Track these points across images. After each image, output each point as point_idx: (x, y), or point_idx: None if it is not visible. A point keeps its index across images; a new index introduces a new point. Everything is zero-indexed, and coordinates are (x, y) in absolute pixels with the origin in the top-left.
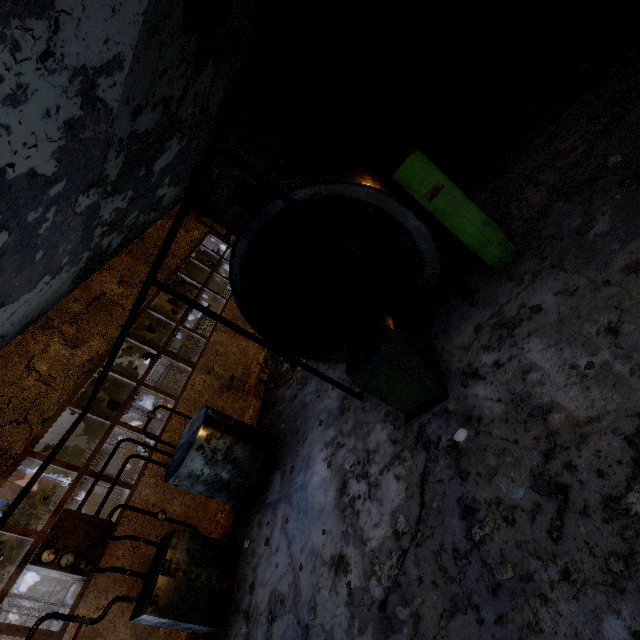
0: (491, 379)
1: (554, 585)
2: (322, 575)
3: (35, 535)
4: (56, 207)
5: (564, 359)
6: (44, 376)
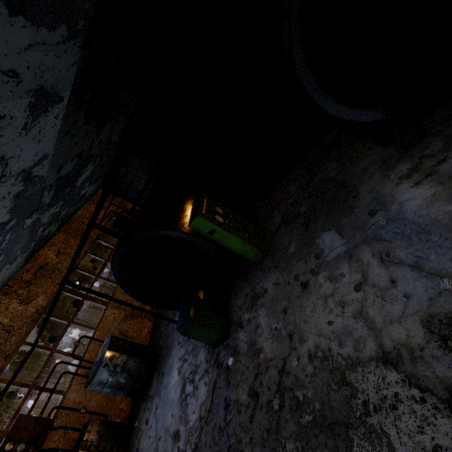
0: (245, 329)
1: (247, 445)
2: (168, 443)
3: (1, 433)
4: (11, 232)
5: (269, 323)
6: (6, 326)
